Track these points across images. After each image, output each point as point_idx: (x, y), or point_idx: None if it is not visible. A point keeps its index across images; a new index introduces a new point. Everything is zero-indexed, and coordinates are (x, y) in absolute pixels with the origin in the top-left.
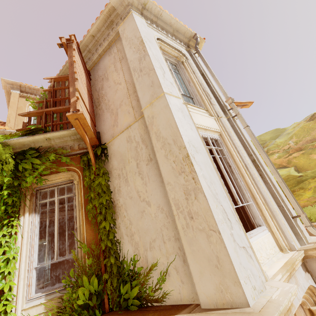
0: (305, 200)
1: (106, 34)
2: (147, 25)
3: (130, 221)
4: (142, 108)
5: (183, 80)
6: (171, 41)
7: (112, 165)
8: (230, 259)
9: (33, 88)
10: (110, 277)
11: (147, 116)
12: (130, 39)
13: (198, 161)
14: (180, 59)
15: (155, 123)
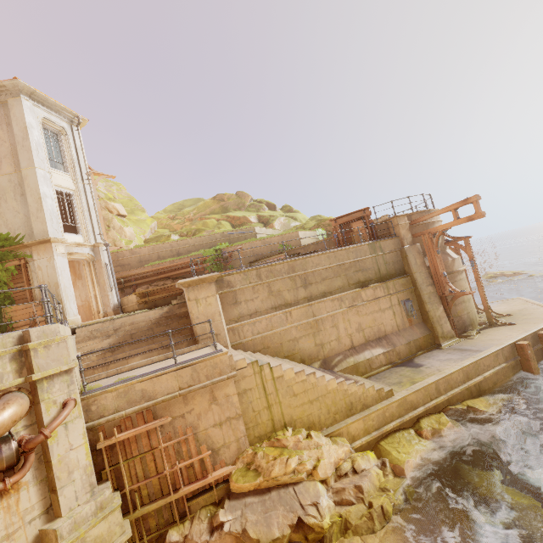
0: None
1: None
2: (34, 105)
3: (7, 220)
4: (21, 169)
5: (60, 148)
6: (55, 117)
7: None
8: (48, 229)
9: None
10: None
11: (24, 174)
12: (17, 118)
13: (46, 200)
14: (61, 131)
15: (28, 179)
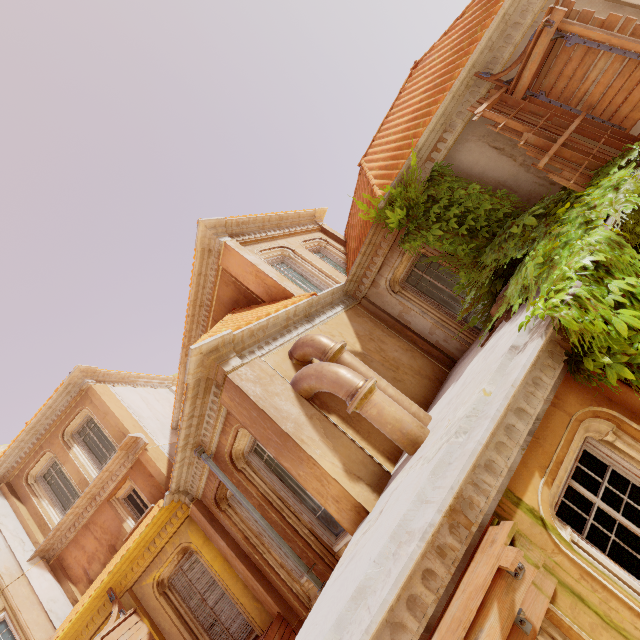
0: None
1: (521, 4)
2: None
3: None
4: None
5: None
6: None
7: None
8: None
9: (241, 221)
10: None
11: None
12: None
13: None
14: None
15: None
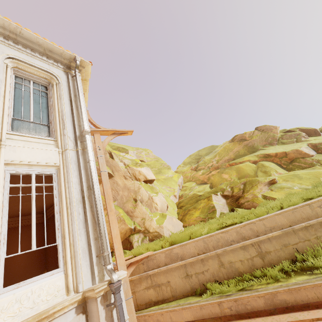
0: (193, 219)
1: None
2: None
3: None
4: None
5: (48, 104)
6: (40, 60)
7: None
8: None
9: None
10: None
11: None
12: None
13: None
14: (51, 80)
15: None
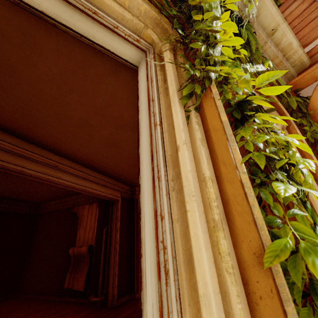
0: None
1: None
2: None
3: None
4: None
5: None
6: None
7: None
8: None
9: None
10: None
11: None
12: None
13: None
14: None
15: None
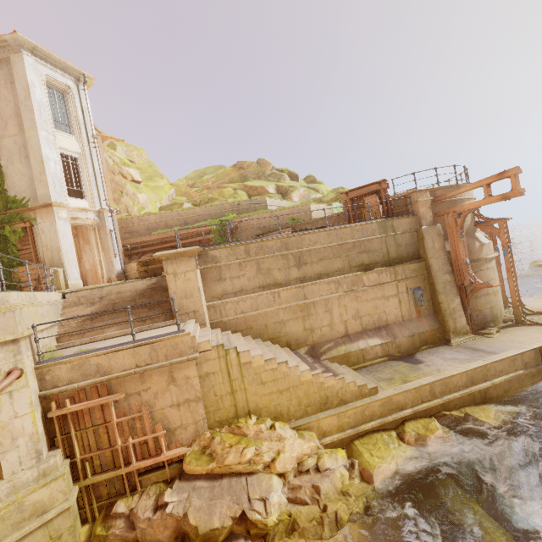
0: None
1: None
2: (37, 62)
3: (14, 182)
4: (25, 130)
5: (67, 109)
6: (60, 75)
7: (3, 153)
8: (50, 193)
9: None
10: (2, 201)
11: (27, 136)
12: (20, 76)
13: (48, 164)
14: (67, 91)
15: (31, 141)
